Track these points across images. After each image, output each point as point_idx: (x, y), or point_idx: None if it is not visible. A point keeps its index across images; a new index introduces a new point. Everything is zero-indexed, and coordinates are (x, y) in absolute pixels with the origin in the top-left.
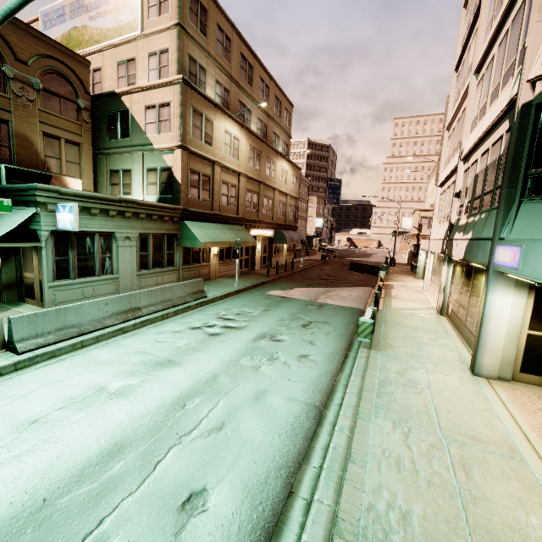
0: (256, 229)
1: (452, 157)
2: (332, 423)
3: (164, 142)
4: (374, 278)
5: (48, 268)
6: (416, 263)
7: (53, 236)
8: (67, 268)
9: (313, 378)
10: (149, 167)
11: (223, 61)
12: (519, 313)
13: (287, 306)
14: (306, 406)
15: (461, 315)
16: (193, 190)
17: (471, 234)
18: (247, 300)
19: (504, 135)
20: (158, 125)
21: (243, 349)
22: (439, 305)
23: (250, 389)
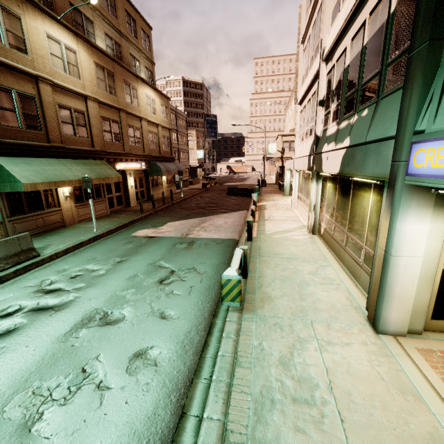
0: (121, 162)
1: (310, 67)
2: None
3: None
4: (249, 200)
5: None
6: (282, 182)
7: None
8: None
9: (140, 421)
10: None
11: None
12: (436, 244)
13: (150, 250)
14: None
15: (338, 237)
16: (5, 114)
17: (348, 140)
18: (101, 249)
19: None
20: None
21: (34, 364)
22: (311, 224)
23: None
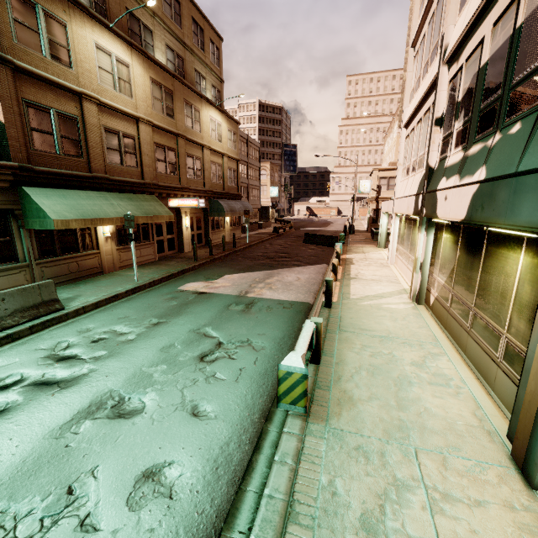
0: (175, 198)
1: (423, 76)
2: None
3: None
4: (331, 250)
5: None
6: (376, 229)
7: None
8: None
9: None
10: None
11: None
12: None
13: (197, 310)
14: None
15: (458, 313)
16: (41, 137)
17: (484, 171)
18: (138, 305)
19: None
20: None
21: (10, 470)
22: (415, 289)
23: None
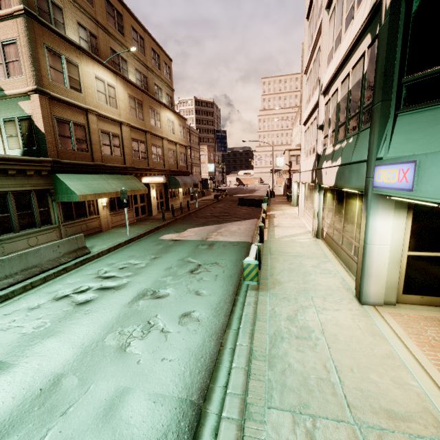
0: (147, 176)
1: (312, 95)
2: (214, 428)
3: (17, 87)
4: (259, 210)
5: None
6: (290, 193)
7: None
8: None
9: (194, 348)
10: (5, 117)
11: (84, 2)
12: (400, 236)
13: (178, 249)
14: (178, 408)
15: (336, 238)
16: (64, 140)
17: (340, 160)
18: (137, 249)
19: (366, 51)
20: (6, 67)
21: (114, 319)
22: (315, 229)
23: (103, 392)
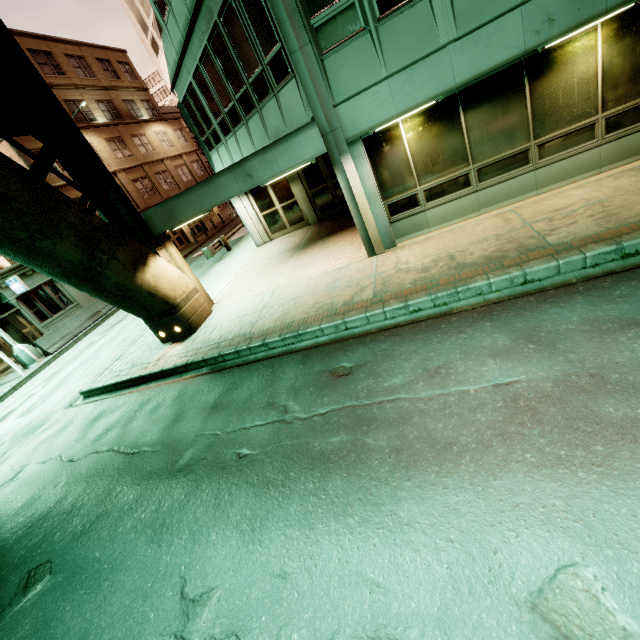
0: None
1: None
2: None
3: None
4: None
5: (32, 318)
6: None
7: (20, 300)
8: (43, 314)
9: None
10: None
11: None
12: (251, 209)
13: (197, 260)
14: None
15: None
16: None
17: None
18: None
19: None
20: None
21: None
22: None
23: None
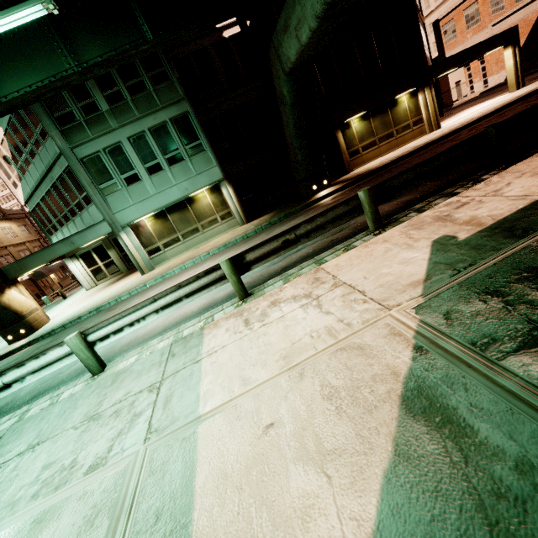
0: None
1: None
2: None
3: None
4: None
5: None
6: None
7: None
8: None
9: None
10: None
11: None
12: (81, 267)
13: None
14: None
15: None
16: None
17: None
18: None
19: None
20: None
21: None
22: None
23: None
